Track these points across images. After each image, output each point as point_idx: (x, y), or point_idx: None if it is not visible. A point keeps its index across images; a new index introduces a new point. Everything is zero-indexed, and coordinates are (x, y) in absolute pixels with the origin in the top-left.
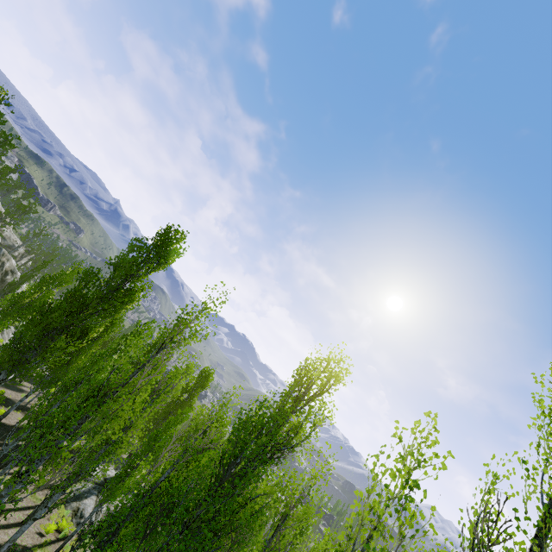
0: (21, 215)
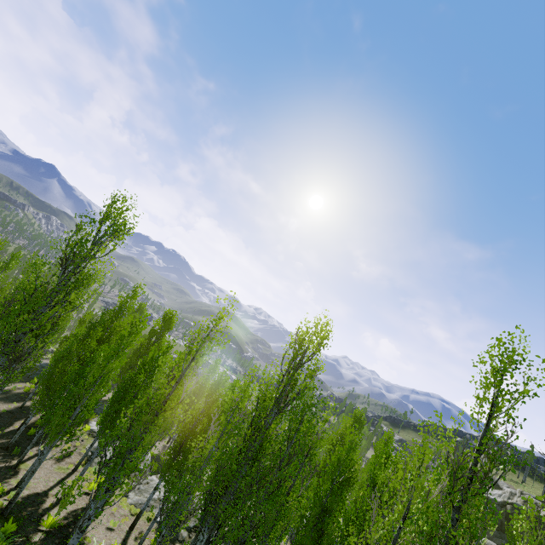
0: None
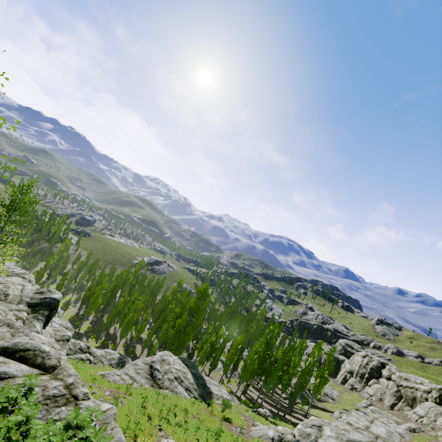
0: None
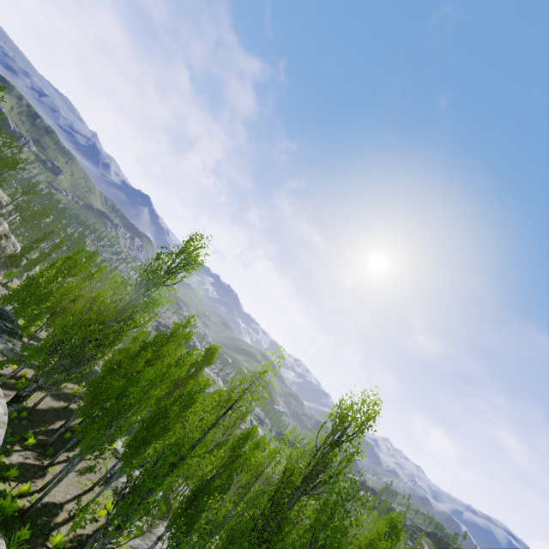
0: (8, 171)
